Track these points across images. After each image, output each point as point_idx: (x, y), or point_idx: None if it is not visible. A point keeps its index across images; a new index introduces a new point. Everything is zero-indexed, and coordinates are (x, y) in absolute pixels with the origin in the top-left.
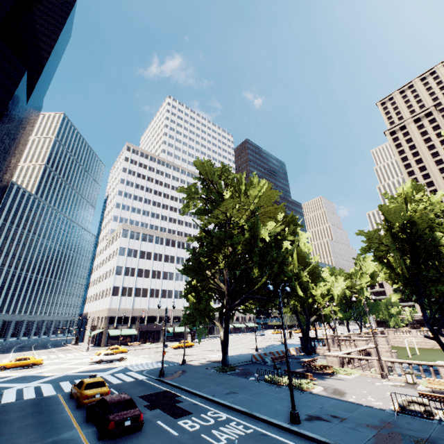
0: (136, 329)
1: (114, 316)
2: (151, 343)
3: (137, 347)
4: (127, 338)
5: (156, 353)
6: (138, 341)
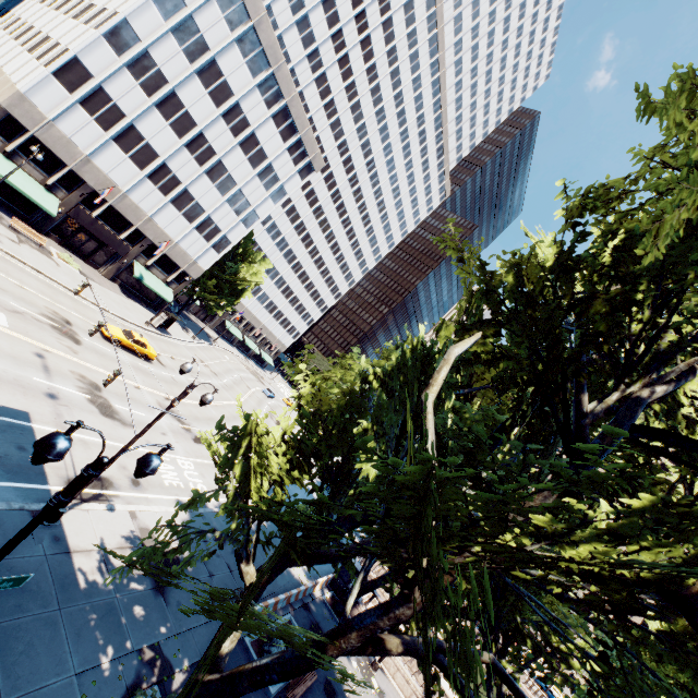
0: (63, 204)
1: (23, 124)
2: (73, 264)
3: (22, 249)
4: (25, 200)
5: (42, 327)
6: (49, 230)
